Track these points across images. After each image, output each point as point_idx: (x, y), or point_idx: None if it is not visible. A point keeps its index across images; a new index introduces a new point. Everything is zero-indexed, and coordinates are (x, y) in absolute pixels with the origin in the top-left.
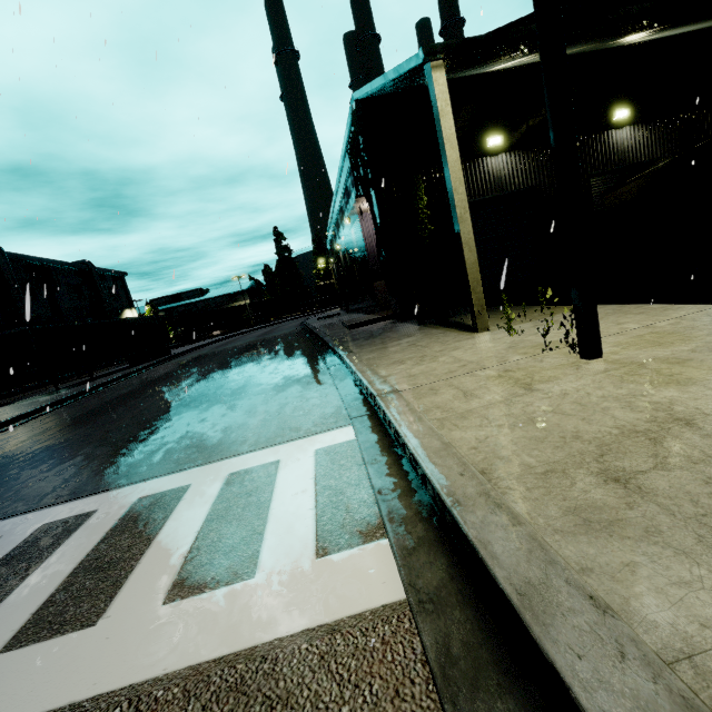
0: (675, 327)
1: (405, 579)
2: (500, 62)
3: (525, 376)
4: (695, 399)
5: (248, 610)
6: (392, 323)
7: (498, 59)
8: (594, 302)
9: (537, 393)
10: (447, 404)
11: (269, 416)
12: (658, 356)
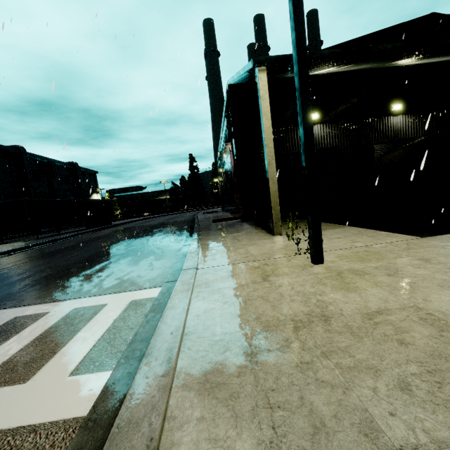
0: (382, 249)
1: (95, 401)
2: (313, 70)
3: (271, 270)
4: (346, 303)
5: (3, 405)
6: (238, 221)
7: (310, 68)
8: (319, 227)
9: (266, 283)
10: (213, 282)
11: (127, 273)
12: (353, 268)
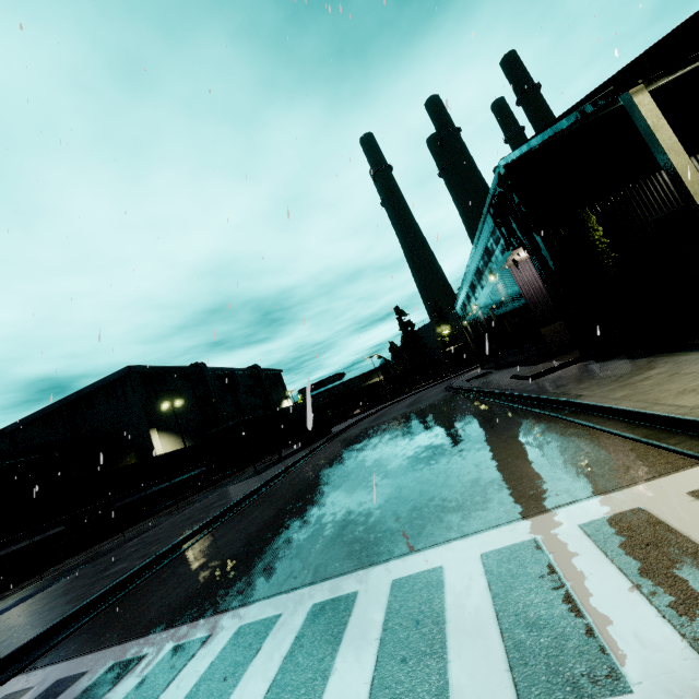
0: None
1: None
2: (675, 73)
3: None
4: None
5: None
6: (589, 364)
7: (682, 68)
8: None
9: None
10: None
11: (545, 467)
12: None
